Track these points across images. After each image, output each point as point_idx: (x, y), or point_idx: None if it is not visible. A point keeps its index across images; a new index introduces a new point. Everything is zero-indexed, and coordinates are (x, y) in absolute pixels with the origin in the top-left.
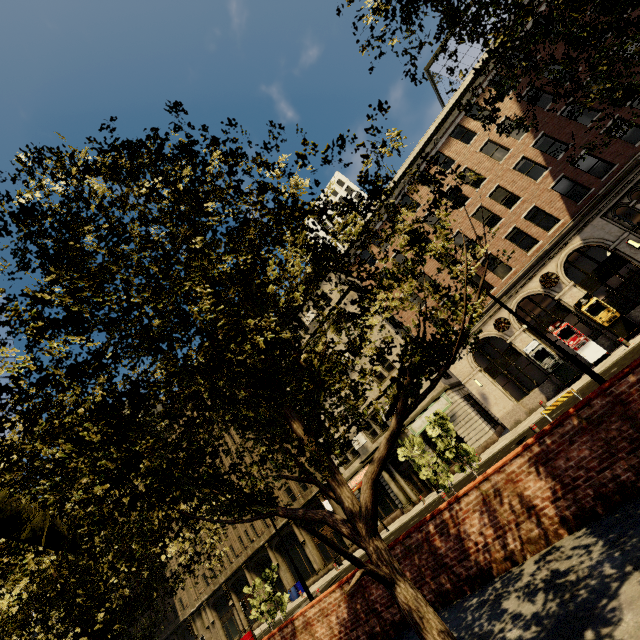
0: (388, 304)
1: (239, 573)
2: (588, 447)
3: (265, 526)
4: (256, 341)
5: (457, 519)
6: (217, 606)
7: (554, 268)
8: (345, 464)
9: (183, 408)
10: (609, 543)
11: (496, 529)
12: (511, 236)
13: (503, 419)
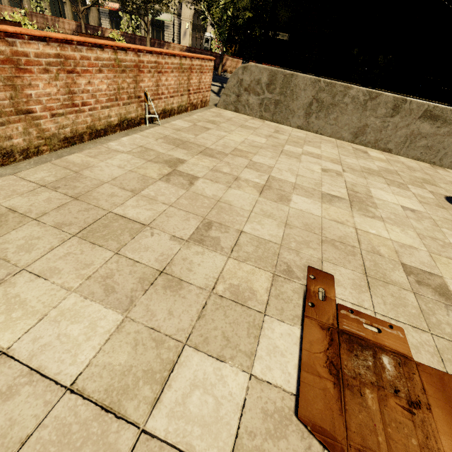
0: None
1: None
2: (128, 40)
3: None
4: None
5: (105, 32)
6: None
7: None
8: None
9: None
10: None
11: None
12: None
13: None
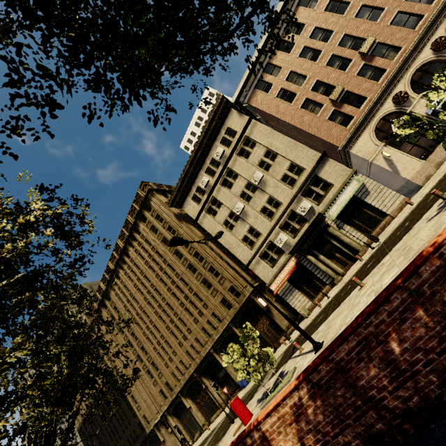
0: None
1: (191, 381)
2: None
3: (208, 336)
4: None
5: None
6: (176, 413)
7: (442, 33)
8: (271, 264)
9: (120, 264)
10: None
11: None
12: (395, 22)
13: (414, 179)
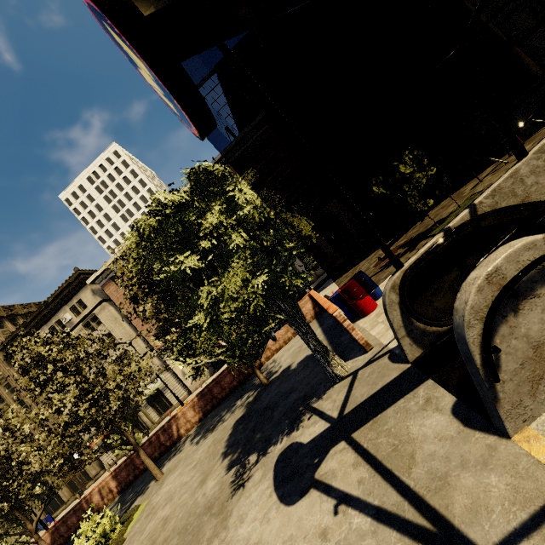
0: (51, 467)
1: None
2: (125, 472)
3: None
4: (3, 513)
5: (92, 497)
6: None
7: None
8: None
9: None
10: (117, 501)
11: (102, 498)
12: None
13: (190, 387)
